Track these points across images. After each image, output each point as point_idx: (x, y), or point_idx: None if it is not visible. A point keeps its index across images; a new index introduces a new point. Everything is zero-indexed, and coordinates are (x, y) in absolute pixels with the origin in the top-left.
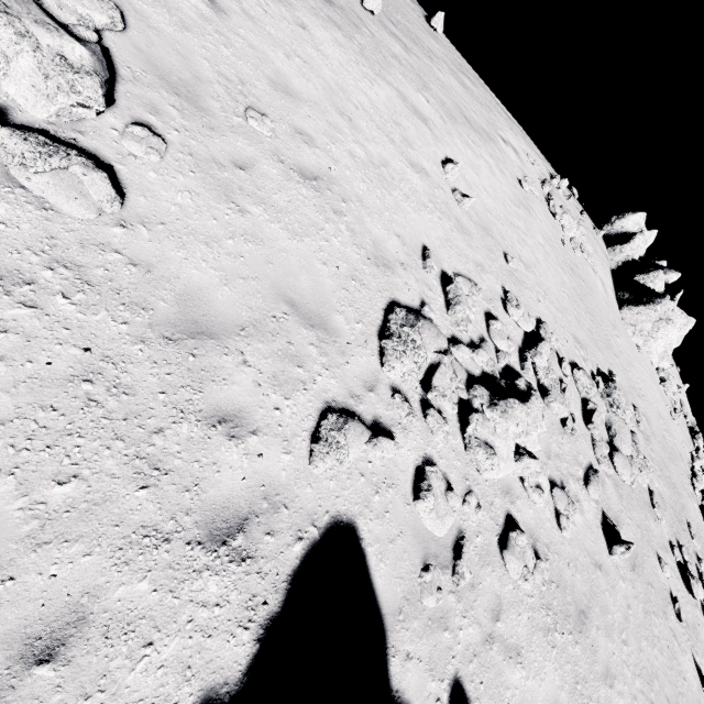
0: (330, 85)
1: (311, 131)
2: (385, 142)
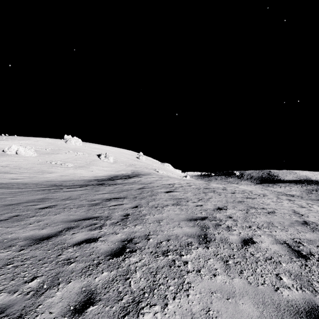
0: (3, 142)
1: (3, 144)
2: (11, 143)
